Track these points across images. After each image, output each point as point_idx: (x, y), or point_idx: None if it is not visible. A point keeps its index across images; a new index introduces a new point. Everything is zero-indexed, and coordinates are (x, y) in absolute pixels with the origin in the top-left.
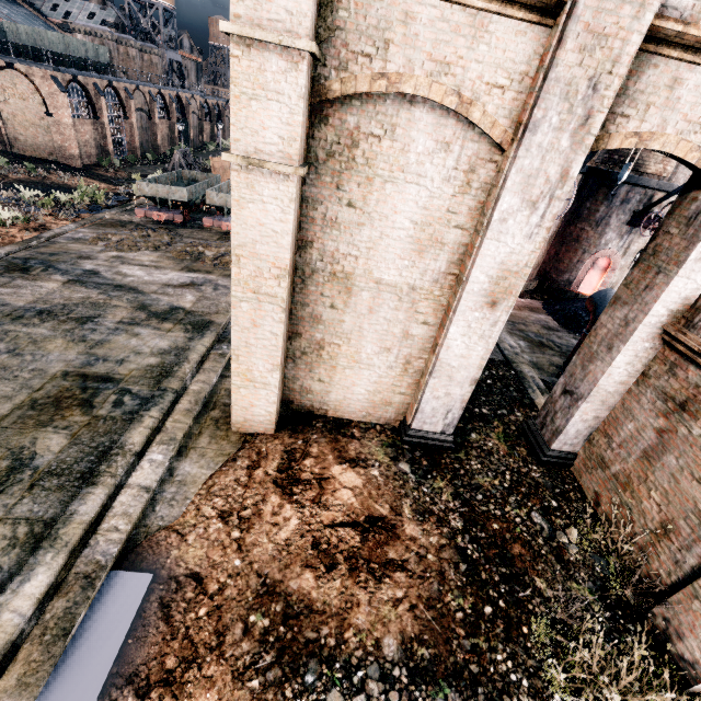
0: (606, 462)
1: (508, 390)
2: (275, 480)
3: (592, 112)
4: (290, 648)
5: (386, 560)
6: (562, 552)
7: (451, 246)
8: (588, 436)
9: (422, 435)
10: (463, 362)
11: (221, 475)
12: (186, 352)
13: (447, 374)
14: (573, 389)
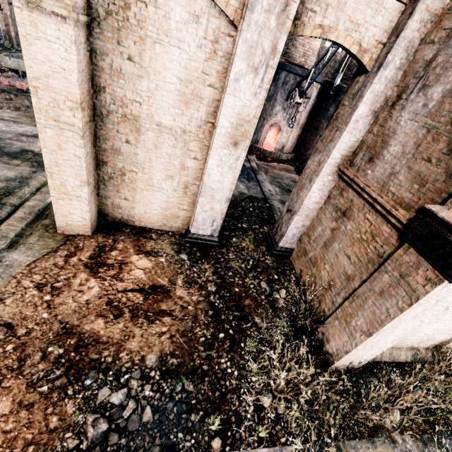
0: (307, 252)
1: (262, 214)
2: (86, 264)
3: (289, 1)
4: (77, 365)
5: (159, 310)
6: (275, 303)
7: (208, 101)
8: (300, 238)
9: (197, 237)
10: (220, 185)
11: (43, 261)
12: (28, 179)
13: (210, 194)
14: (291, 208)
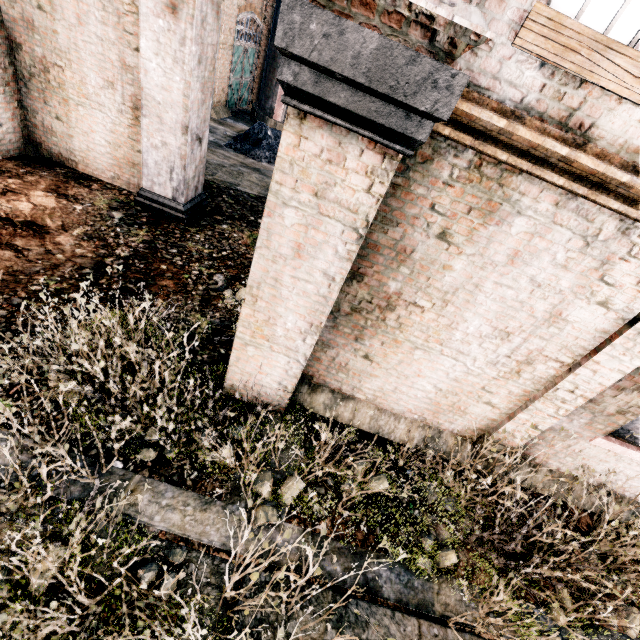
0: None
1: None
2: None
3: None
4: None
5: (6, 242)
6: (215, 299)
7: None
8: None
9: (152, 197)
10: (167, 97)
11: None
12: None
13: (156, 112)
14: None
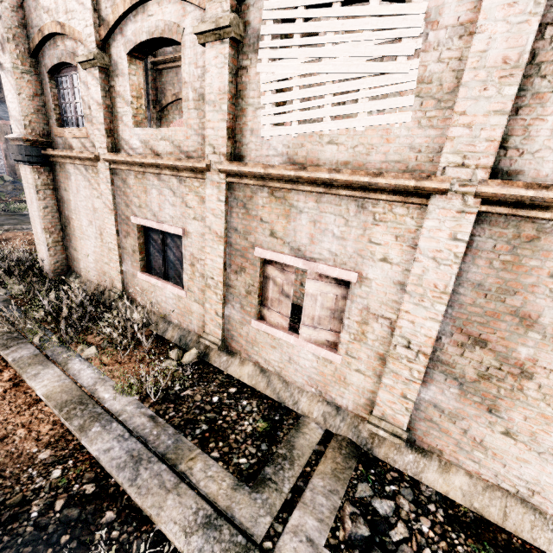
0: None
1: None
2: None
3: None
4: None
5: None
6: None
7: None
8: None
9: None
10: None
11: None
12: None
13: None
14: None
